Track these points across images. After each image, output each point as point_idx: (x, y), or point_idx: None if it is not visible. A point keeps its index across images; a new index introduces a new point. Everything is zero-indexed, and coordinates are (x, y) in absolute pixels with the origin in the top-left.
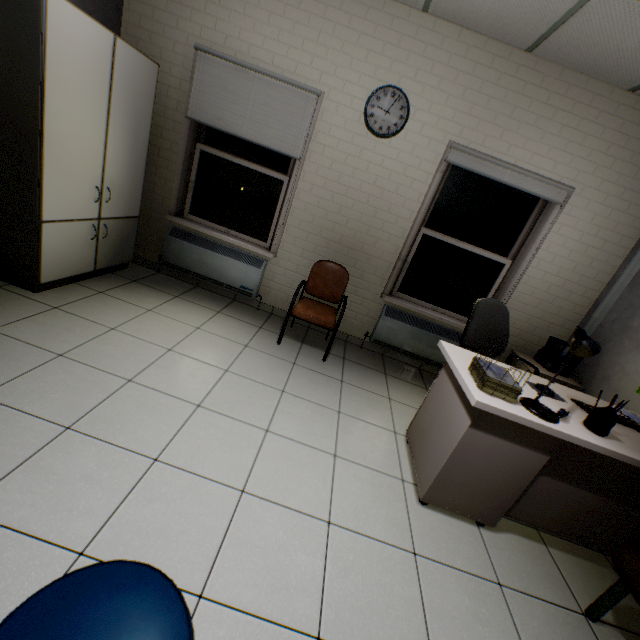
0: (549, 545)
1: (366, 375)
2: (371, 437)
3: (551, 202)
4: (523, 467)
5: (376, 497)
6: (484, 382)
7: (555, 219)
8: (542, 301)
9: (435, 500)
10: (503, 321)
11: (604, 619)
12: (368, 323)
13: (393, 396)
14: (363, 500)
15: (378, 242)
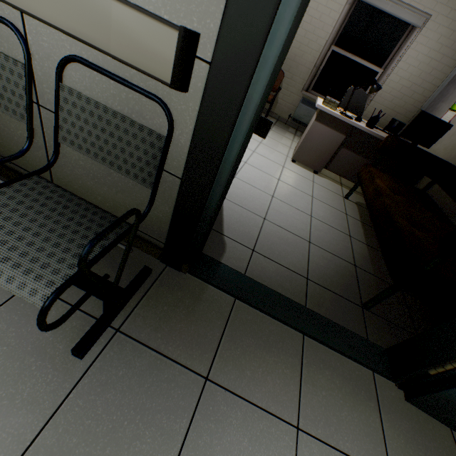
0: (343, 187)
1: (284, 132)
2: (278, 145)
3: (415, 27)
4: (334, 142)
5: (274, 155)
6: (324, 100)
7: (414, 39)
8: (395, 98)
9: (297, 159)
10: (362, 102)
11: (351, 201)
12: (291, 109)
13: (295, 141)
14: (268, 153)
15: (304, 55)
